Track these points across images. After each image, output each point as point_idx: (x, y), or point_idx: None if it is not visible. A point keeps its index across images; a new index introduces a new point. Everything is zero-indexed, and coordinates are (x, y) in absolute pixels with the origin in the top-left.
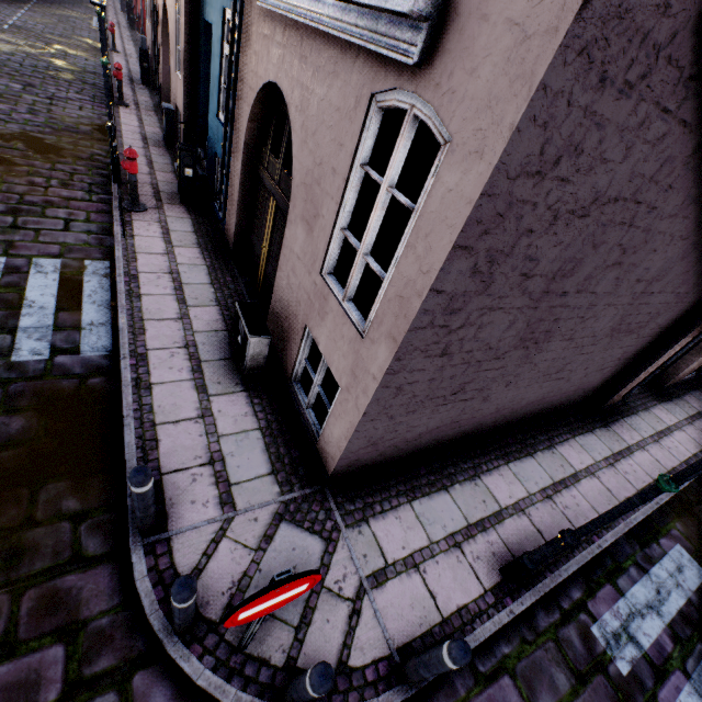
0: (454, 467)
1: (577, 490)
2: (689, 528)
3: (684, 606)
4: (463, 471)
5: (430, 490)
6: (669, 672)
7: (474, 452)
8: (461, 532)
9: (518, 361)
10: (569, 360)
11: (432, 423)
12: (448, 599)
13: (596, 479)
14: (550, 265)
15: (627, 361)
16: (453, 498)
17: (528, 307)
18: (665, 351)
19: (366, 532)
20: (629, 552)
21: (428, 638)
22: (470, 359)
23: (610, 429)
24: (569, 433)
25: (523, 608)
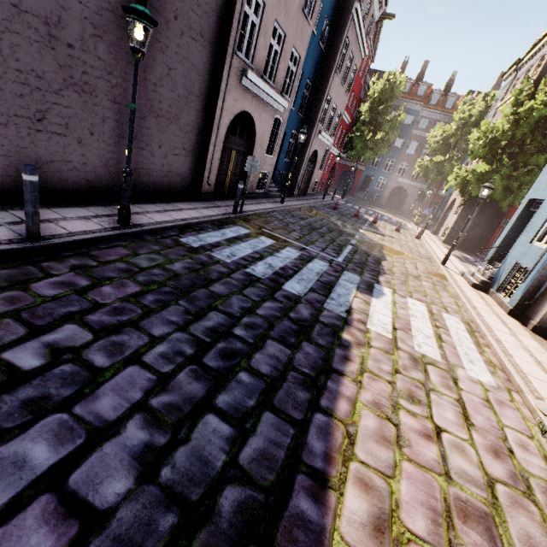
0: (90, 203)
1: (181, 212)
2: (247, 224)
3: (236, 236)
4: (97, 204)
5: (67, 207)
6: (221, 246)
7: (108, 200)
8: (91, 216)
9: (82, 107)
10: (135, 129)
11: (42, 153)
12: (76, 229)
13: (194, 211)
14: (35, 9)
15: (195, 156)
16: (87, 209)
17: (46, 45)
18: (209, 147)
19: (5, 213)
20: (210, 227)
21: (57, 236)
22: (27, 81)
23: (209, 202)
24: (182, 201)
25: (132, 231)
